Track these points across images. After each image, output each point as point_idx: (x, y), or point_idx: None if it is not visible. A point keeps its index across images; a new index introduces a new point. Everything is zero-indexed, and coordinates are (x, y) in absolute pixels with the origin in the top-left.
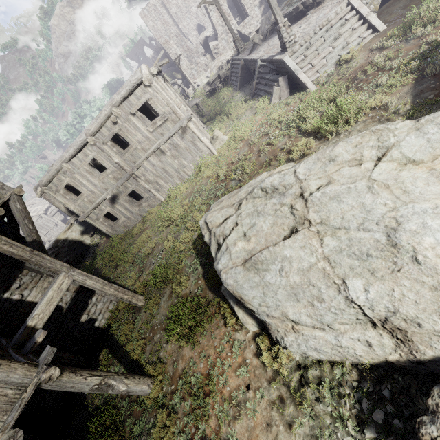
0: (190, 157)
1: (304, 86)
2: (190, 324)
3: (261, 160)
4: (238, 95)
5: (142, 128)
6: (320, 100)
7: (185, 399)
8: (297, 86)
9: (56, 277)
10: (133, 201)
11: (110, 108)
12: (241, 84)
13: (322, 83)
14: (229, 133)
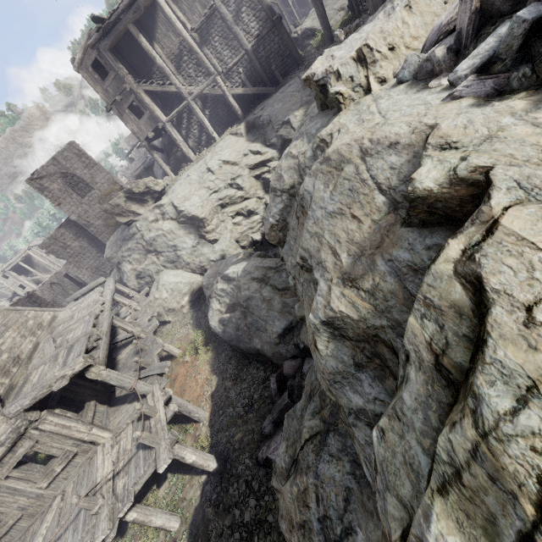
0: None
1: None
2: None
3: None
4: None
5: None
6: None
7: None
8: None
9: None
10: None
11: None
12: None
13: None
14: None
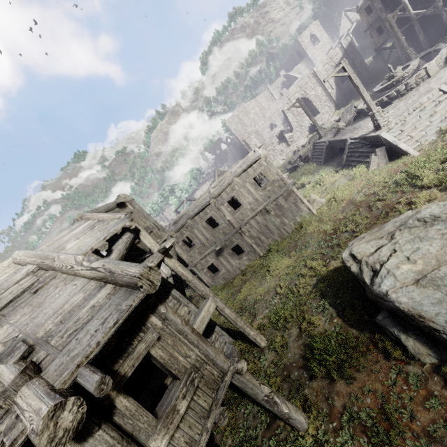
0: (291, 216)
1: (404, 153)
2: (342, 356)
3: (375, 213)
4: (324, 168)
5: (254, 192)
6: (430, 161)
7: (358, 436)
8: (395, 155)
9: (204, 301)
10: (235, 255)
11: (232, 178)
12: (326, 160)
13: (424, 149)
14: (326, 196)
